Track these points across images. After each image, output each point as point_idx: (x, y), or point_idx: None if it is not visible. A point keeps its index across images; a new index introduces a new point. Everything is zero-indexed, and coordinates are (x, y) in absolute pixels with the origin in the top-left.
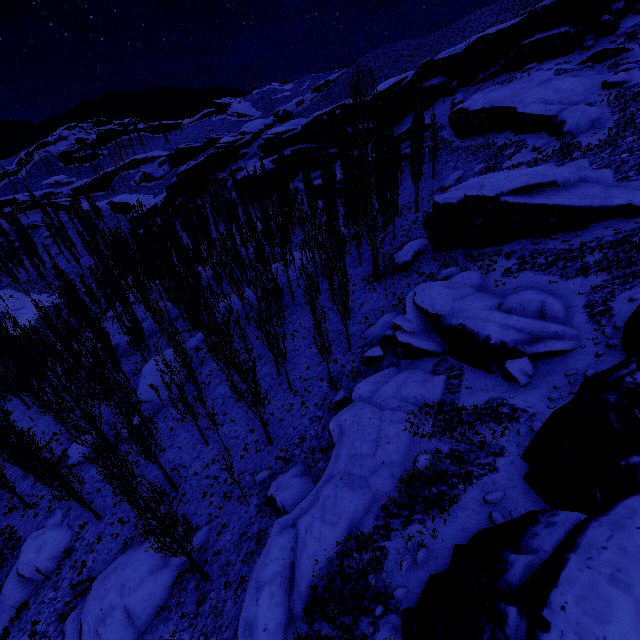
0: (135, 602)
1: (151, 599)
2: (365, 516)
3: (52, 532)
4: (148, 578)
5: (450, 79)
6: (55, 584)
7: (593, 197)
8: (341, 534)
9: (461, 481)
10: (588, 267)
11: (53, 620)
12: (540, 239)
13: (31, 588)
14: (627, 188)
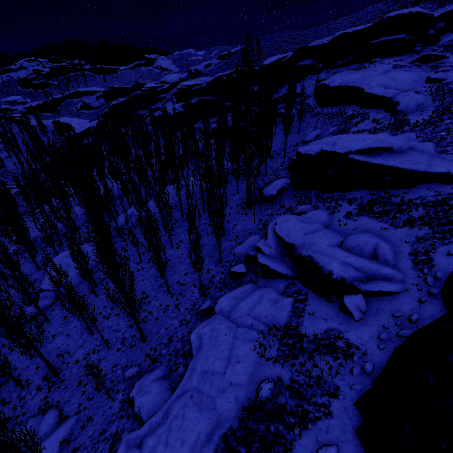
0: None
1: None
2: (206, 443)
3: None
4: None
5: (317, 62)
6: None
7: (420, 163)
8: None
9: (297, 422)
10: (413, 220)
11: None
12: (376, 191)
13: None
14: (445, 159)
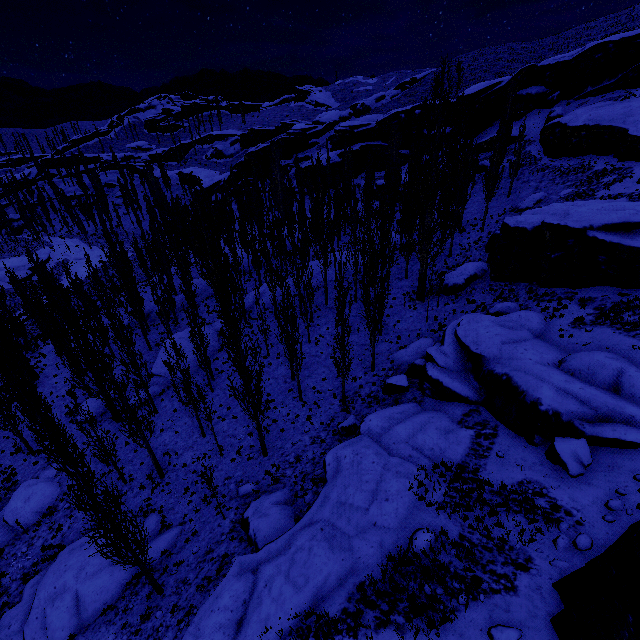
0: (87, 591)
1: (103, 593)
2: (337, 589)
3: (43, 485)
4: (106, 568)
5: (551, 89)
6: (31, 540)
7: None
8: (303, 604)
9: (464, 589)
10: None
11: (18, 577)
12: (630, 290)
13: (10, 536)
14: None
